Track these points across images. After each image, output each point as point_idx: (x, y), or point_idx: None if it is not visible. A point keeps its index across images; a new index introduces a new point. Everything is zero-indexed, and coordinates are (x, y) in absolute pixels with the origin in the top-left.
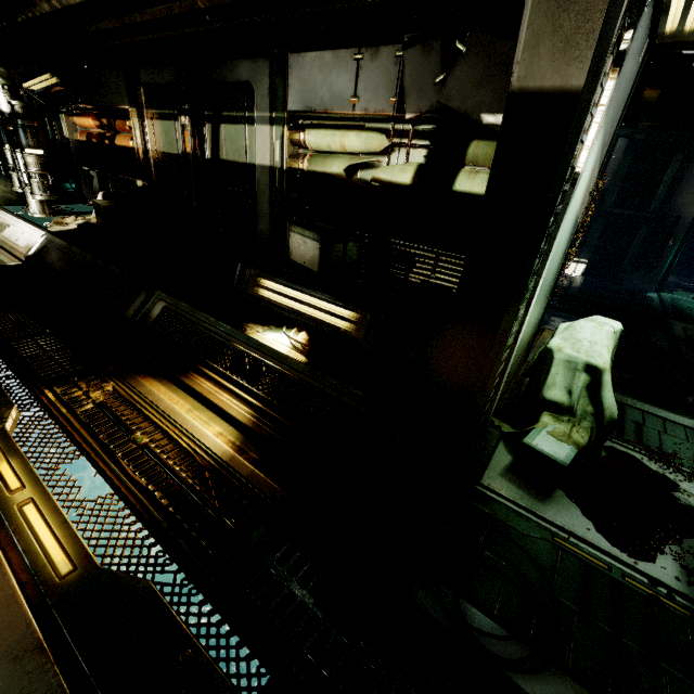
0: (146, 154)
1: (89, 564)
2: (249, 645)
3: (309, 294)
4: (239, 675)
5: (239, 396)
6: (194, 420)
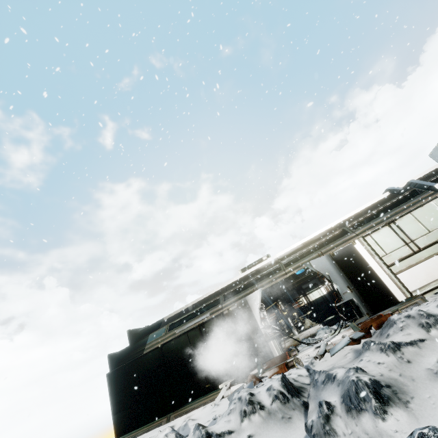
0: (308, 304)
1: None
2: None
3: None
4: None
5: None
6: None
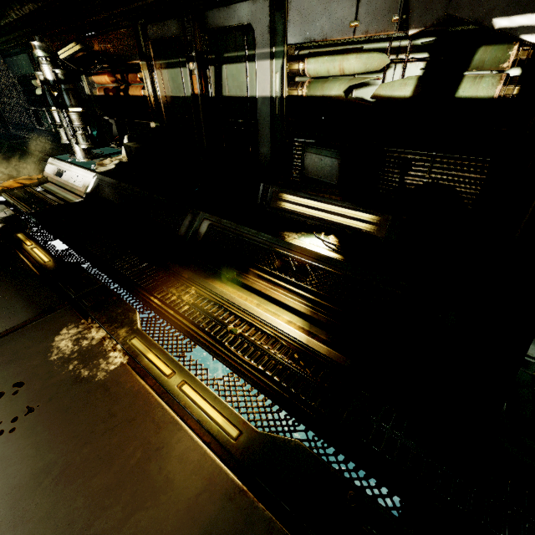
0: (157, 100)
1: (248, 428)
2: (389, 486)
3: (328, 203)
4: (388, 508)
5: (291, 291)
6: (265, 312)
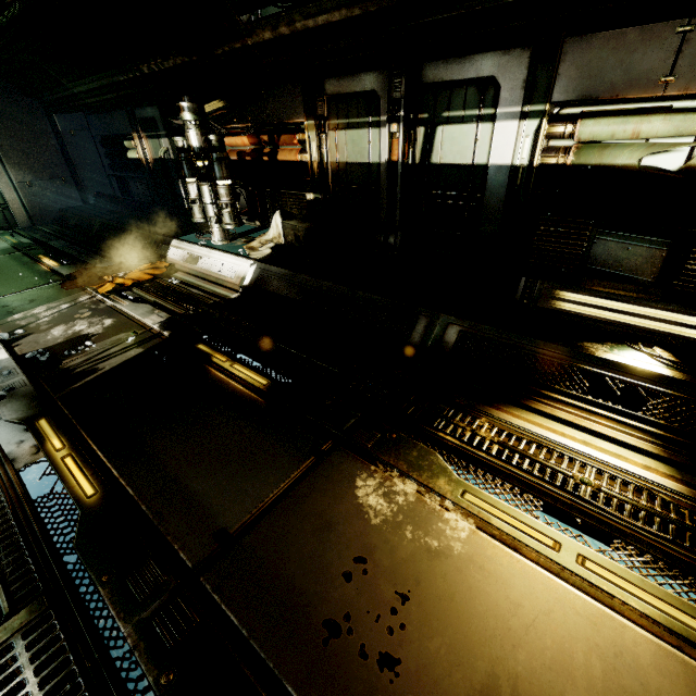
0: (321, 166)
1: None
2: None
3: (634, 304)
4: None
5: (621, 422)
6: (603, 453)
